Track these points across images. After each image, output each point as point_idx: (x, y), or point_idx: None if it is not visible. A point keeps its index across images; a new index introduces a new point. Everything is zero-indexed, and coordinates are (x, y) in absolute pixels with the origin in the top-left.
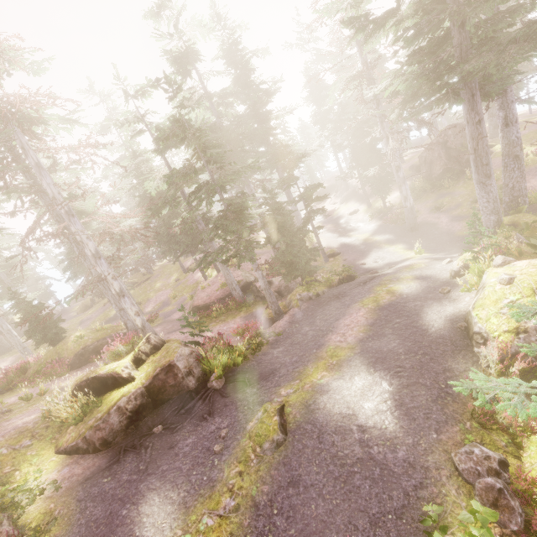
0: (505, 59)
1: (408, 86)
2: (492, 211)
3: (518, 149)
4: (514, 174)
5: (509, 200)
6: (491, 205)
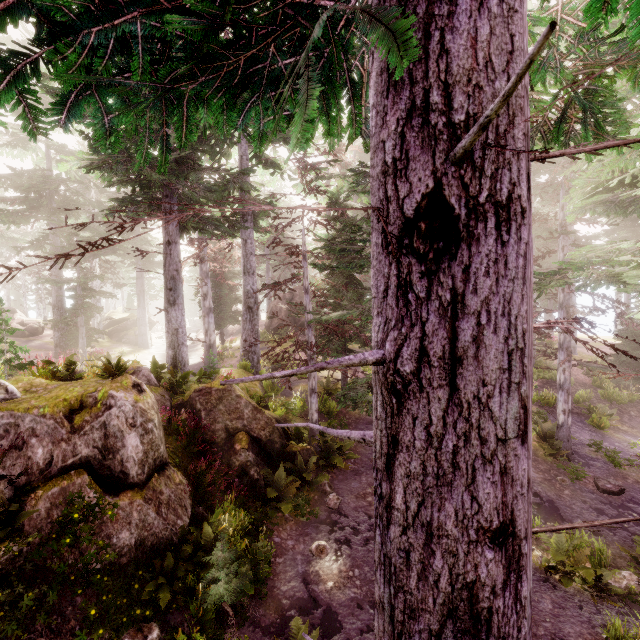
0: (183, 191)
1: (106, 178)
2: (171, 344)
3: (252, 301)
4: (247, 326)
5: (243, 353)
6: (170, 336)
